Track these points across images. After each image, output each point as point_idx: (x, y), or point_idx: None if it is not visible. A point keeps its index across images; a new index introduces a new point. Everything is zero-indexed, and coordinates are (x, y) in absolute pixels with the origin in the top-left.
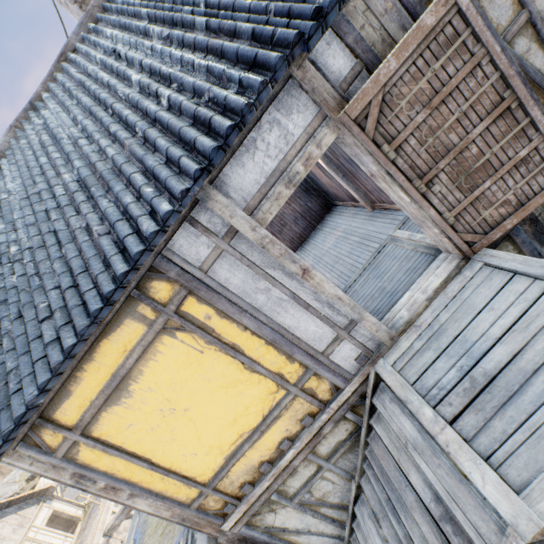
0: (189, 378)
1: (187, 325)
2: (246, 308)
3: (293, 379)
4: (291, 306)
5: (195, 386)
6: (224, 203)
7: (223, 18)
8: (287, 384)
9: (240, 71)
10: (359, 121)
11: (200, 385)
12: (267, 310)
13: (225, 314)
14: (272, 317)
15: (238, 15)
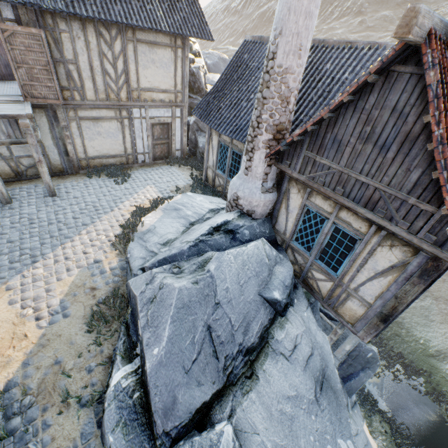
0: None
1: None
2: None
3: None
4: None
5: None
6: None
7: None
8: None
9: None
10: (3, 30)
11: None
12: None
13: None
14: None
15: None
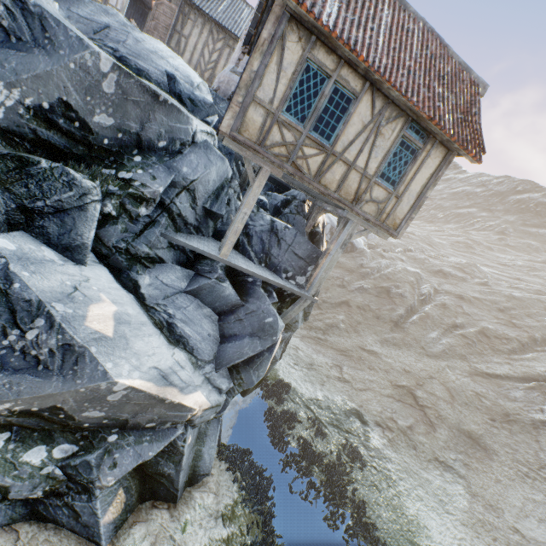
0: None
1: None
2: None
3: None
4: None
5: None
6: None
7: None
8: None
9: None
10: (158, 0)
11: None
12: None
13: None
14: None
15: None
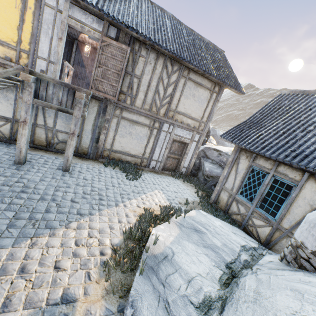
0: (2, 4)
1: (24, 0)
2: (40, 21)
3: (22, 48)
4: (48, 39)
5: (0, 7)
6: (68, 7)
7: (109, 2)
8: (19, 45)
9: (94, 1)
10: (103, 41)
11: (2, 9)
12: (43, 30)
13: (35, 15)
14: (41, 33)
15: (109, 4)
